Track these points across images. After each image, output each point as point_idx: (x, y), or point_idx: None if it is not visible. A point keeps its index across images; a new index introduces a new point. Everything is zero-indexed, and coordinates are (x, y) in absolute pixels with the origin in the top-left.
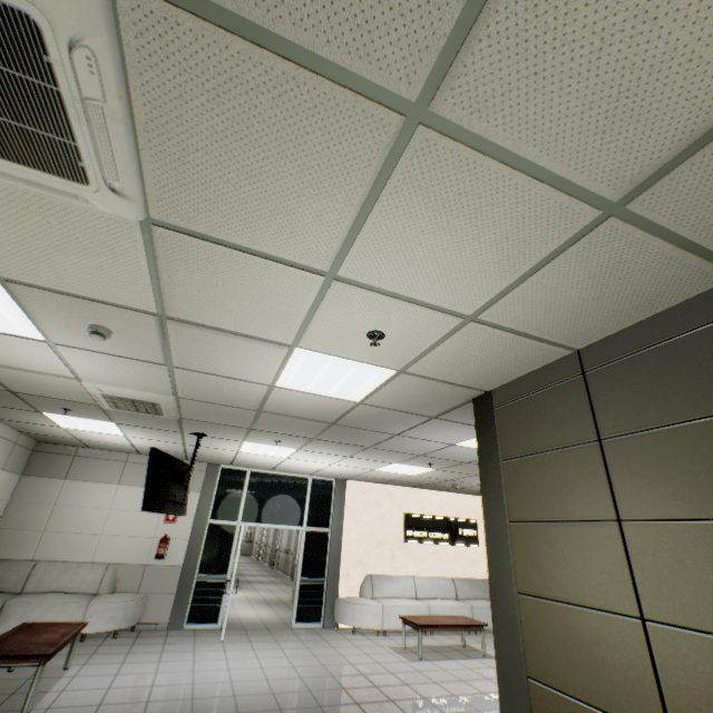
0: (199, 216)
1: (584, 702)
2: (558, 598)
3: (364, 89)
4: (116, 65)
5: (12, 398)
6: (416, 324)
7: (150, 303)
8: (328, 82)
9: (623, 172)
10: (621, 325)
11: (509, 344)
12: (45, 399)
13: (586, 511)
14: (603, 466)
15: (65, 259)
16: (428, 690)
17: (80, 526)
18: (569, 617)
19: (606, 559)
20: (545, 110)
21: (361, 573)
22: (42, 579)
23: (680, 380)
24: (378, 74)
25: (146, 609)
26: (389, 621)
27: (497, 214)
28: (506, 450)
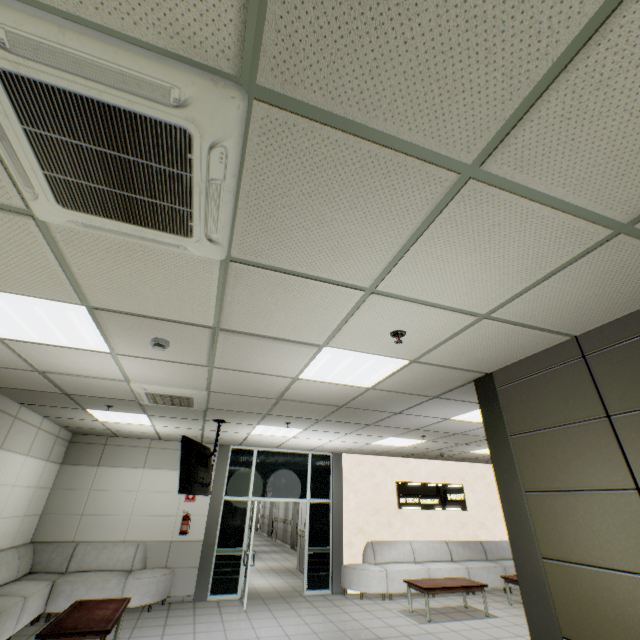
0: (271, 253)
1: None
2: (585, 562)
3: (430, 158)
4: (238, 155)
5: (65, 399)
6: (435, 323)
7: (210, 319)
8: (402, 155)
9: (635, 201)
10: (617, 315)
11: (514, 335)
12: (92, 398)
13: (603, 481)
14: (615, 439)
15: (149, 290)
16: None
17: (113, 508)
18: (599, 580)
19: (630, 525)
20: (576, 163)
21: (362, 540)
22: (83, 559)
23: None
24: (444, 147)
25: (173, 583)
26: (393, 585)
27: (522, 237)
28: (513, 426)
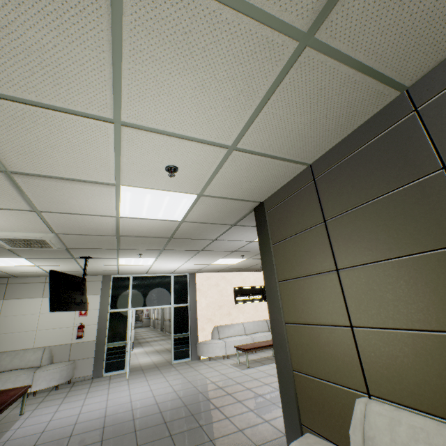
0: None
1: (322, 379)
2: (306, 322)
3: None
4: None
5: None
6: (196, 157)
7: None
8: None
9: None
10: (333, 142)
11: (265, 165)
12: None
13: (319, 268)
14: (327, 237)
15: None
16: (251, 384)
17: (21, 327)
18: (313, 332)
19: (331, 295)
20: None
21: (211, 326)
22: None
23: (369, 173)
24: None
25: (76, 370)
26: (230, 350)
27: (221, 51)
28: (274, 238)
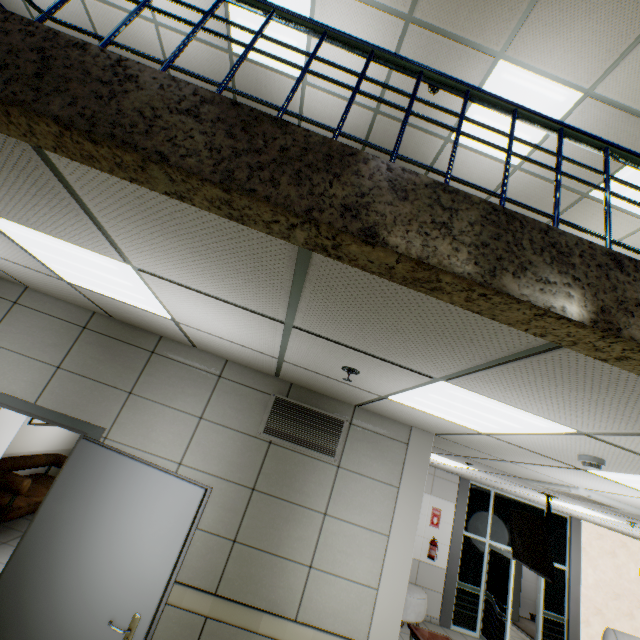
0: None
1: None
2: None
3: None
4: None
5: None
6: None
7: None
8: None
9: None
10: None
11: None
12: None
13: None
14: None
15: None
16: None
17: None
18: None
19: None
20: None
21: None
22: None
23: None
24: None
25: None
26: None
27: None
28: None
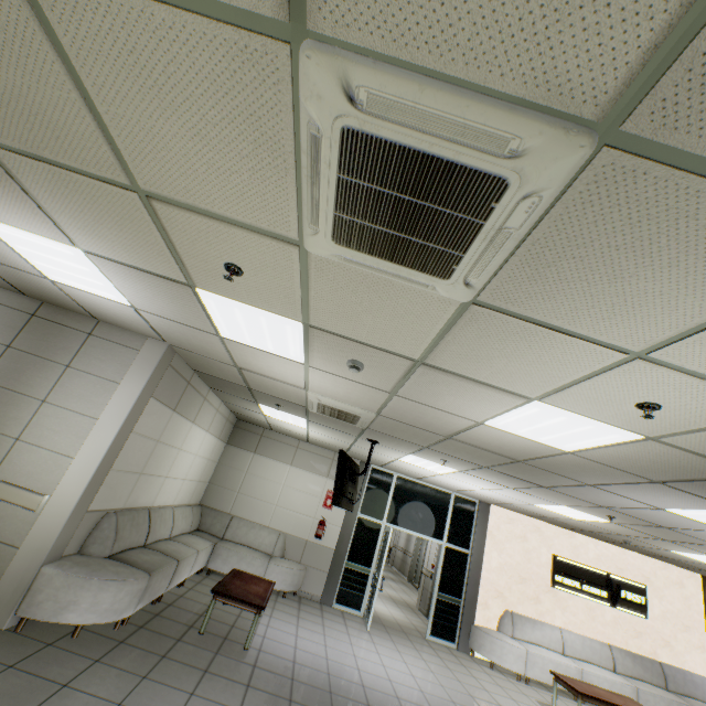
0: (527, 301)
1: None
2: None
3: None
4: (549, 203)
5: (245, 391)
6: None
7: (417, 352)
8: None
9: None
10: None
11: None
12: (268, 396)
13: None
14: None
15: (370, 318)
16: None
17: (262, 494)
18: None
19: None
20: None
21: (500, 606)
22: (236, 532)
23: None
24: None
25: (304, 579)
26: (533, 669)
27: None
28: None
